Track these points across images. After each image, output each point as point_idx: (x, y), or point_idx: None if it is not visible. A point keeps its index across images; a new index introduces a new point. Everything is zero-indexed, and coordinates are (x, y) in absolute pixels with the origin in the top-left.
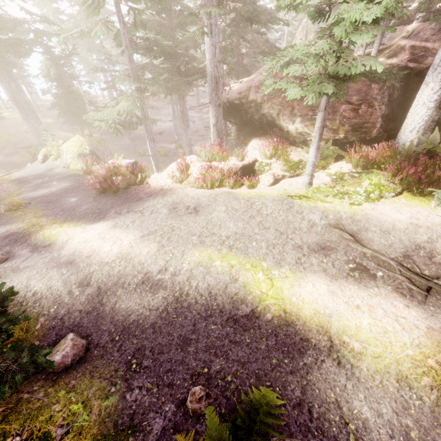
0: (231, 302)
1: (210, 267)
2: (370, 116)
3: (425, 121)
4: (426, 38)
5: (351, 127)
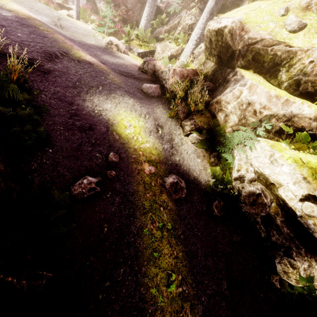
0: None
1: None
2: (132, 17)
3: (144, 26)
4: None
5: (123, 18)
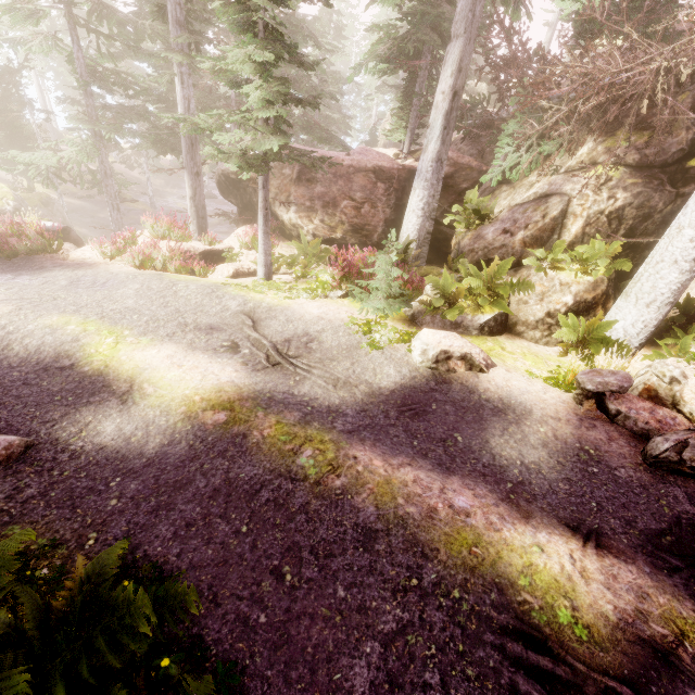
0: (55, 357)
1: (59, 329)
2: (372, 217)
3: (417, 231)
4: (460, 148)
5: (351, 227)
